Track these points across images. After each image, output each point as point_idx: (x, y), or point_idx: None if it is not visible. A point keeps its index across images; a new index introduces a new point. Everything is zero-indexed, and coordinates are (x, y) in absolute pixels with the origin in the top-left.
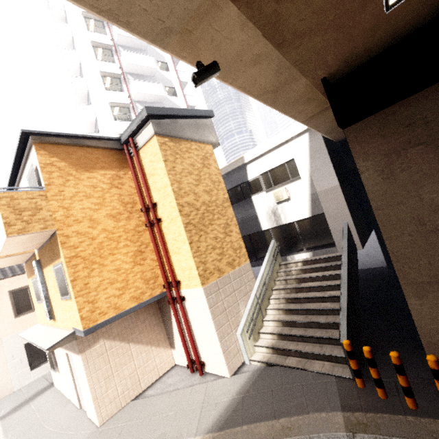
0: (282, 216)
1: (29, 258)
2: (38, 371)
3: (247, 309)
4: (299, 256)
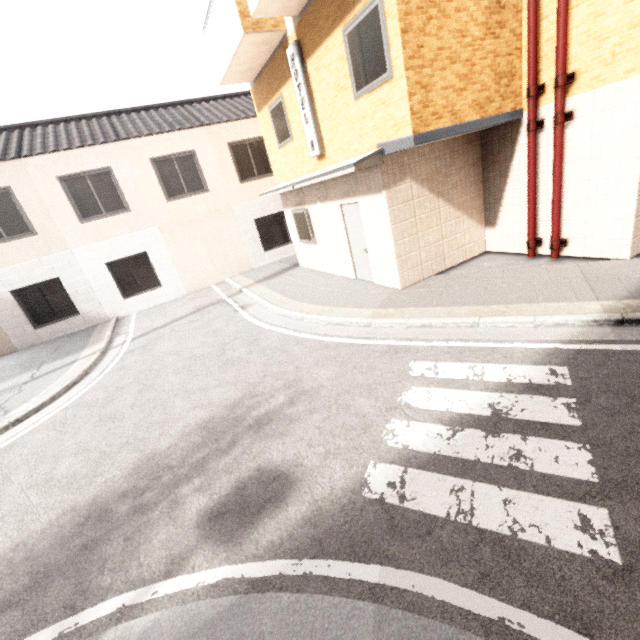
0: None
1: (266, 63)
2: (271, 255)
3: None
4: None
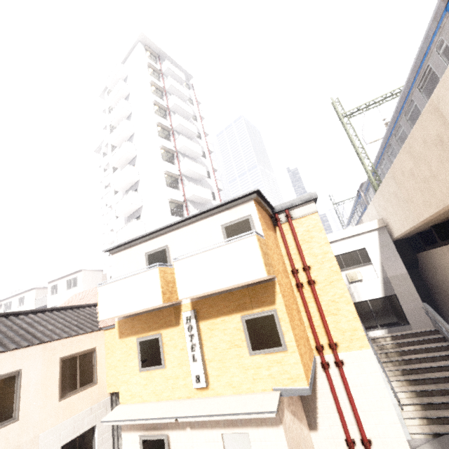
0: (355, 294)
1: (148, 310)
2: None
3: (383, 378)
4: (374, 333)
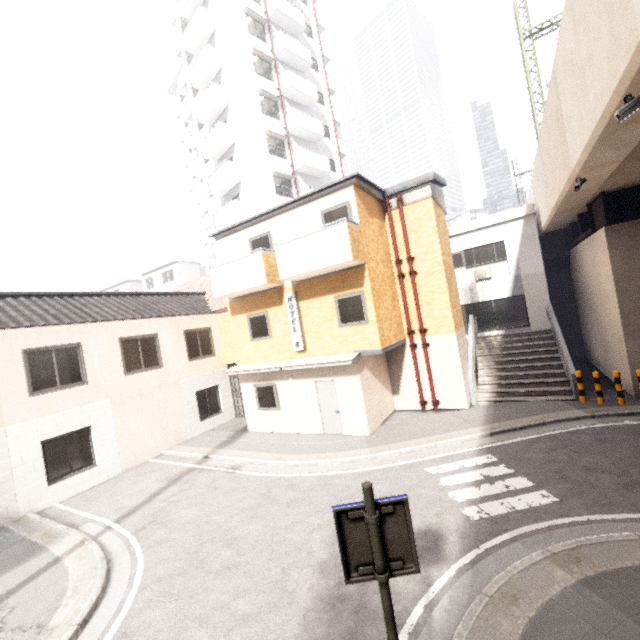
0: (479, 294)
1: (255, 293)
2: (205, 424)
3: (470, 364)
4: (490, 334)
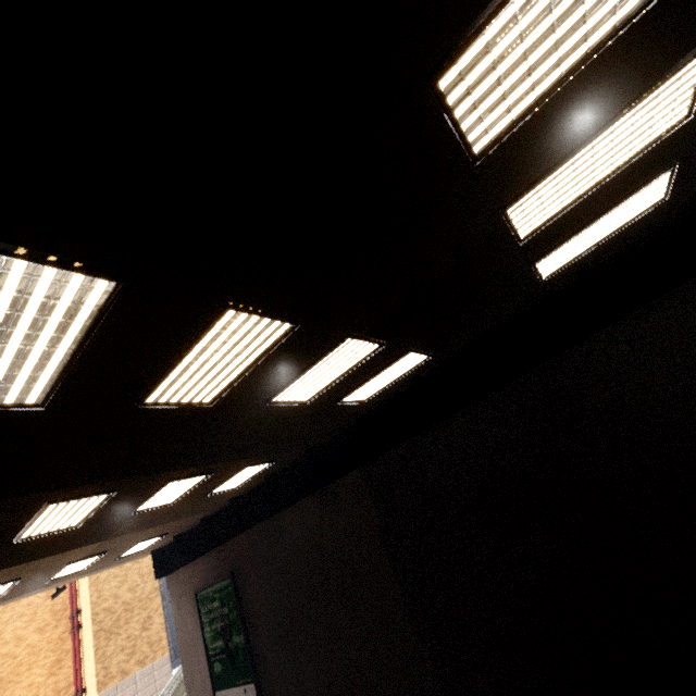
0: None
1: None
2: None
3: None
4: None
